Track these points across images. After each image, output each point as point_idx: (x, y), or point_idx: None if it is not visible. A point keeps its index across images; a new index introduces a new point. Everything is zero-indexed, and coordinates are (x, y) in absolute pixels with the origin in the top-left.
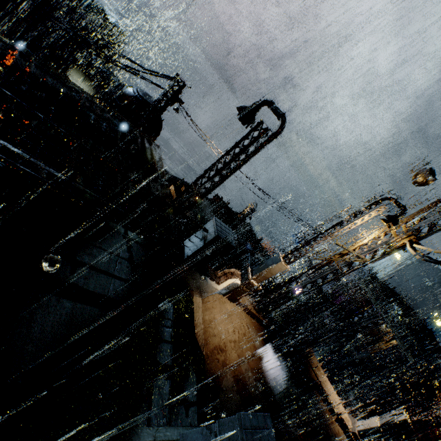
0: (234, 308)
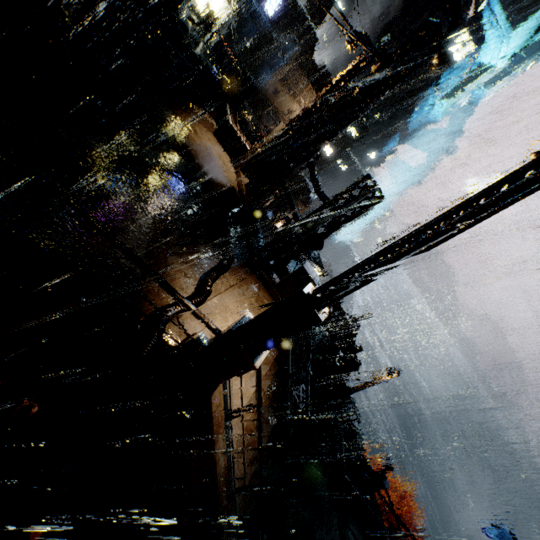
0: (232, 172)
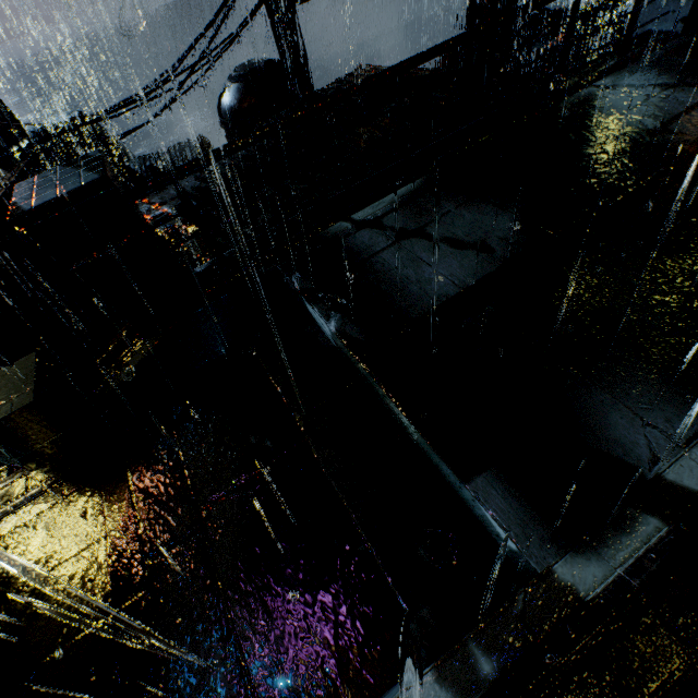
0: None
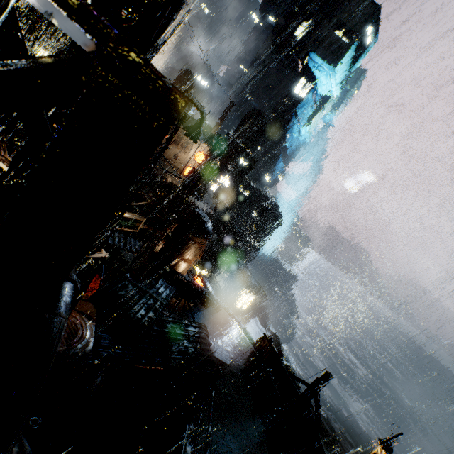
0: None
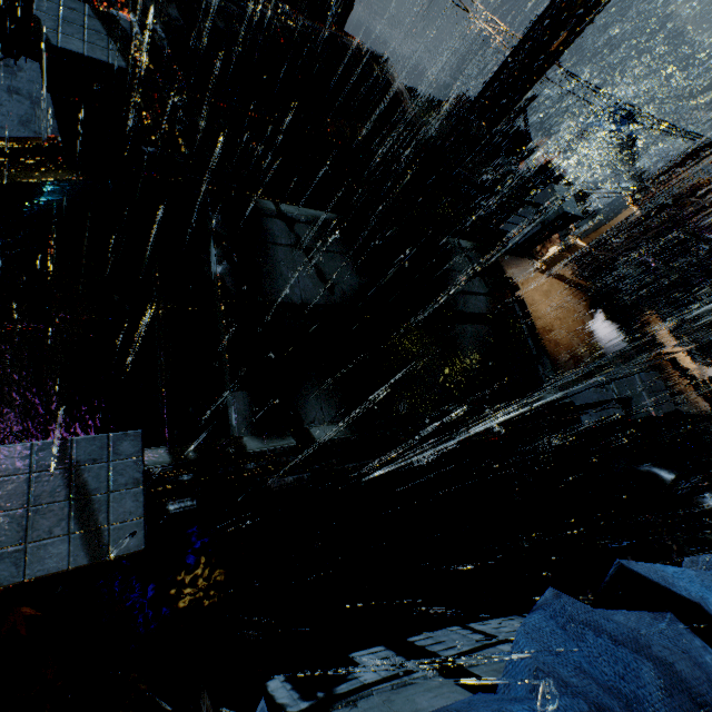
0: (549, 281)
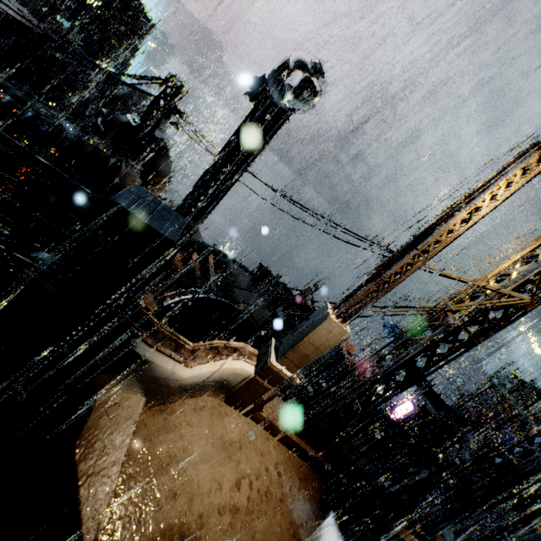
0: (249, 429)
